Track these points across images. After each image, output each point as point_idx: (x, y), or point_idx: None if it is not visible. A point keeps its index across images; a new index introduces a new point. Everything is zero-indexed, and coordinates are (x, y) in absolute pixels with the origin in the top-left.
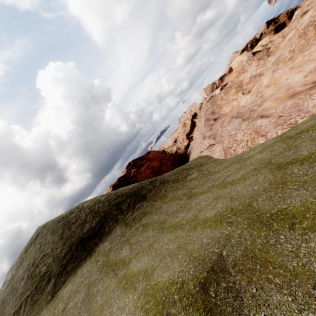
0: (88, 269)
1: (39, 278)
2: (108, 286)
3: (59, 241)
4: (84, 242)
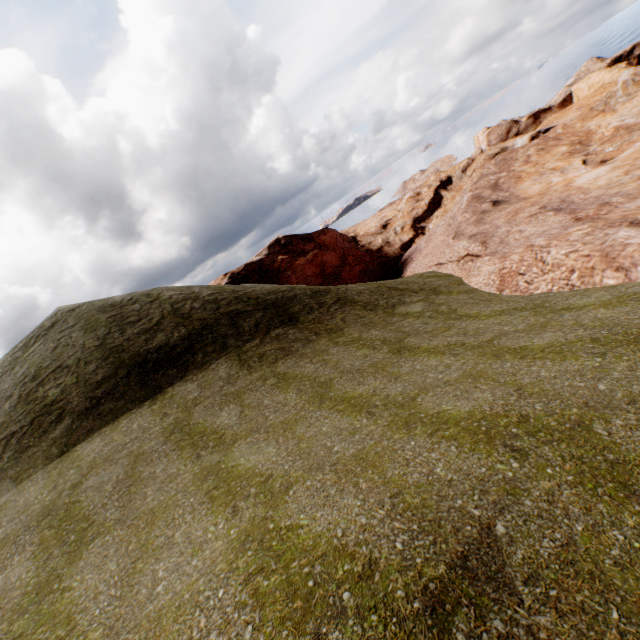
0: (142, 424)
1: (42, 407)
2: (176, 474)
3: (95, 350)
4: (147, 368)
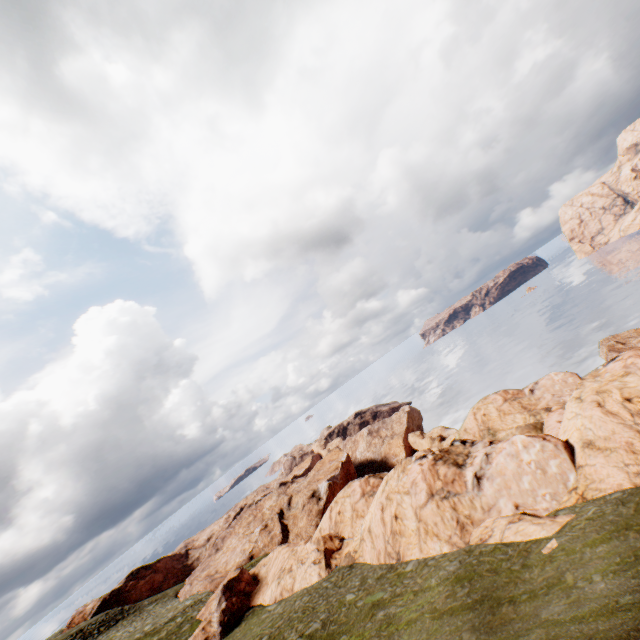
0: None
1: None
2: None
3: None
4: None
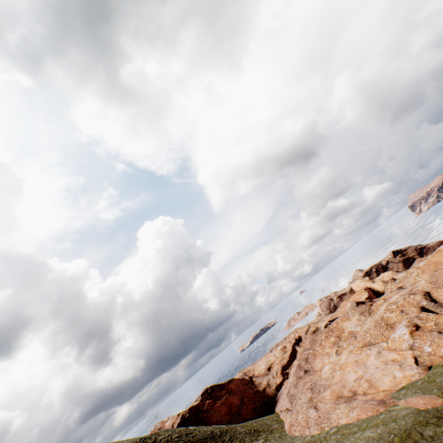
0: None
1: None
2: None
3: None
4: None
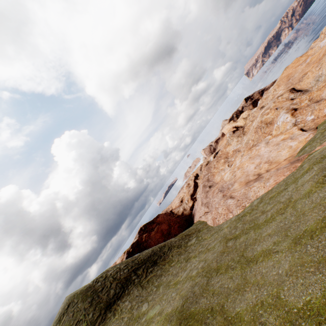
0: None
1: None
2: None
3: (89, 307)
4: (111, 305)
